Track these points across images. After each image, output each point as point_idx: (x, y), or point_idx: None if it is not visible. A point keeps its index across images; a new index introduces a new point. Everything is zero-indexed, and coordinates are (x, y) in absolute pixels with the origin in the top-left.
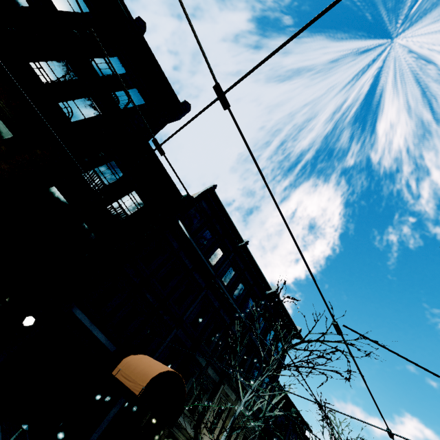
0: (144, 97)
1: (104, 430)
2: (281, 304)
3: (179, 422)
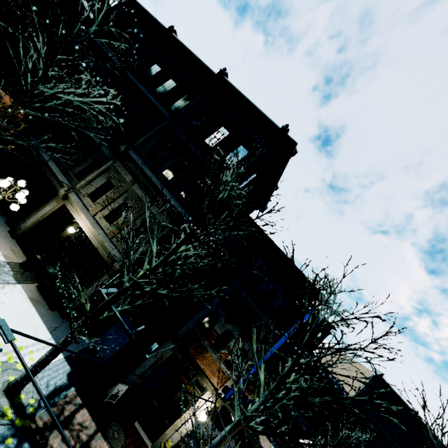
0: None
1: None
2: (235, 92)
3: (55, 172)
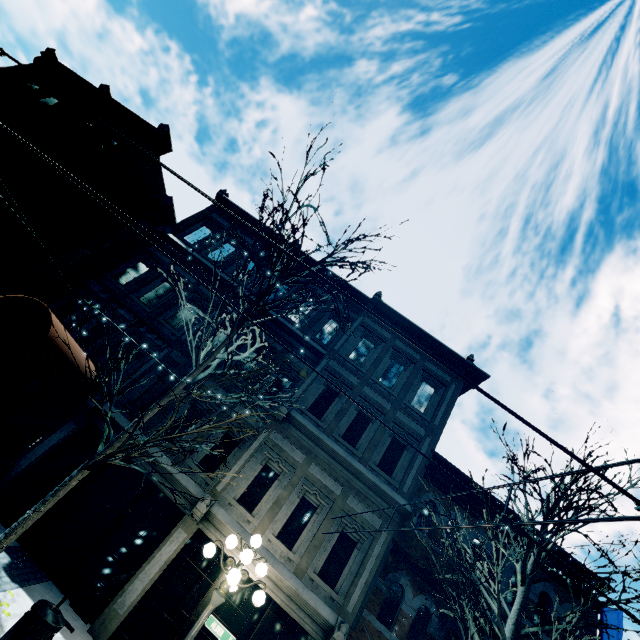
0: (118, 141)
1: (38, 456)
2: (399, 318)
3: (169, 470)
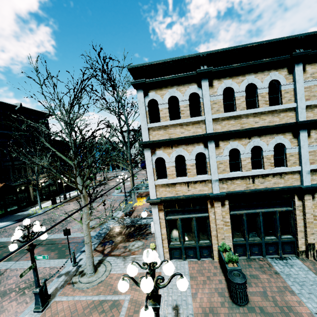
0: None
1: None
2: (30, 109)
3: (18, 184)
